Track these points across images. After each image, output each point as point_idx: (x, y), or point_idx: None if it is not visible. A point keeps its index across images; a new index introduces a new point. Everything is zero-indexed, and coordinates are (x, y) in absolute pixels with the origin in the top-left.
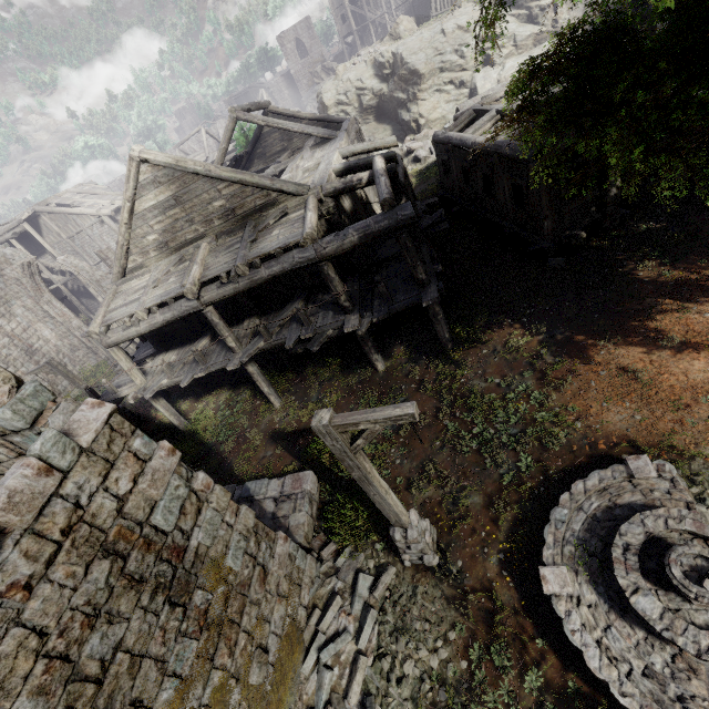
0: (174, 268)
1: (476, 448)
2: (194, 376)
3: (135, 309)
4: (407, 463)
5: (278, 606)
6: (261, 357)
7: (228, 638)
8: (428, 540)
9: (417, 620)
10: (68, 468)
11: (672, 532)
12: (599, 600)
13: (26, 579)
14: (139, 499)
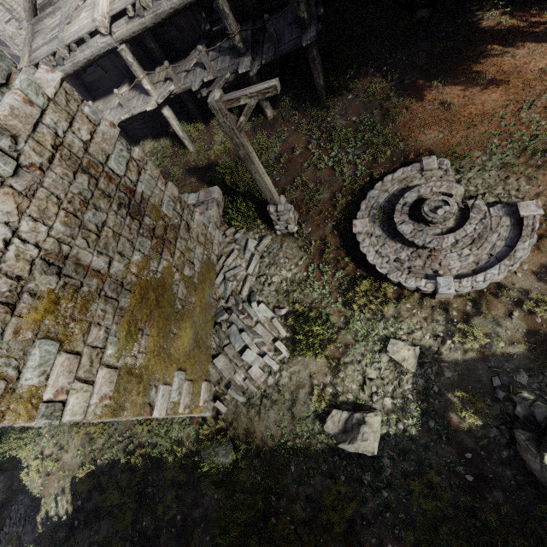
0: (82, 3)
1: (331, 165)
2: (121, 117)
3: (56, 45)
4: (283, 179)
5: (199, 247)
6: (175, 110)
7: (169, 249)
8: (291, 215)
9: (281, 259)
10: (43, 106)
11: (434, 195)
12: (383, 234)
13: (39, 165)
14: (97, 148)
